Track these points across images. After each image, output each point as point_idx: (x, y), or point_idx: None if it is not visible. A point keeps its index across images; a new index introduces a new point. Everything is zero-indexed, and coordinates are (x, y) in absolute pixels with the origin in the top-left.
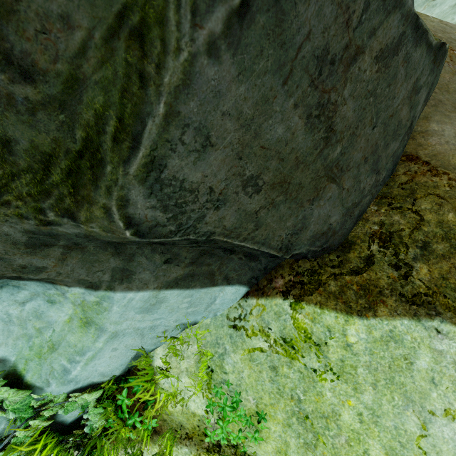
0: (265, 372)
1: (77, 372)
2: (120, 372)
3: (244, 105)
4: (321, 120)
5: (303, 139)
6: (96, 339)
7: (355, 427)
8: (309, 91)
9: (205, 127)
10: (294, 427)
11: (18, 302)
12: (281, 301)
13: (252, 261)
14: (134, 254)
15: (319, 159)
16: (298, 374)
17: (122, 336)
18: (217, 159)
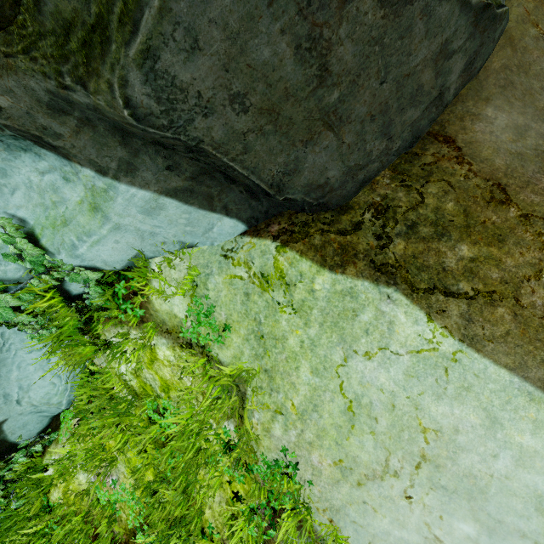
0: (239, 296)
1: (83, 251)
2: (120, 267)
3: (229, 17)
4: (313, 55)
5: (292, 70)
6: (102, 226)
7: (296, 350)
8: (298, 20)
9: (194, 29)
10: (251, 342)
11: (39, 171)
12: (269, 243)
13: (253, 200)
14: (139, 151)
15: (313, 99)
16: (265, 303)
17: (124, 231)
18: (205, 65)
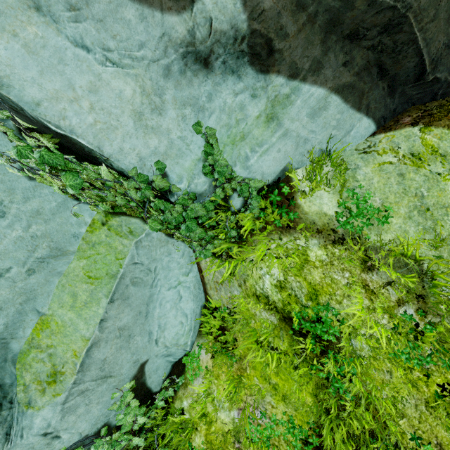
0: (393, 178)
1: (253, 162)
2: (270, 181)
3: None
4: None
5: None
6: (273, 134)
7: None
8: None
9: None
10: (414, 218)
11: (234, 93)
12: (410, 129)
13: (389, 97)
14: (329, 49)
15: None
16: (424, 177)
17: (288, 138)
18: None
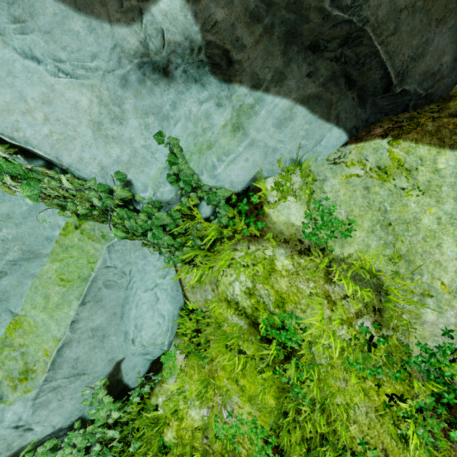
0: (358, 191)
1: (220, 171)
2: (240, 189)
3: None
4: None
5: None
6: (239, 144)
7: (433, 228)
8: None
9: None
10: (377, 233)
11: (199, 101)
12: (379, 141)
13: (360, 107)
14: (291, 60)
15: None
16: (388, 192)
17: (255, 147)
18: None
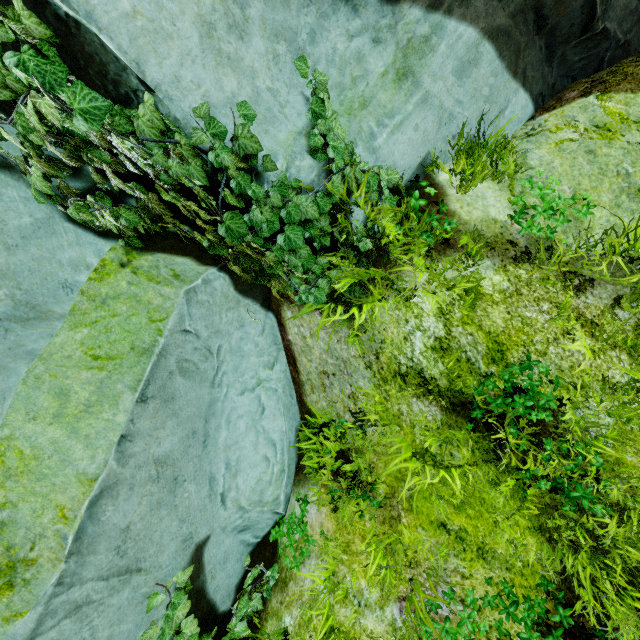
0: (580, 157)
1: (381, 142)
2: (403, 182)
3: None
4: None
5: None
6: (408, 99)
7: None
8: None
9: None
10: (625, 206)
11: (348, 34)
12: (583, 100)
13: (546, 65)
14: None
15: None
16: (622, 151)
17: (428, 107)
18: None
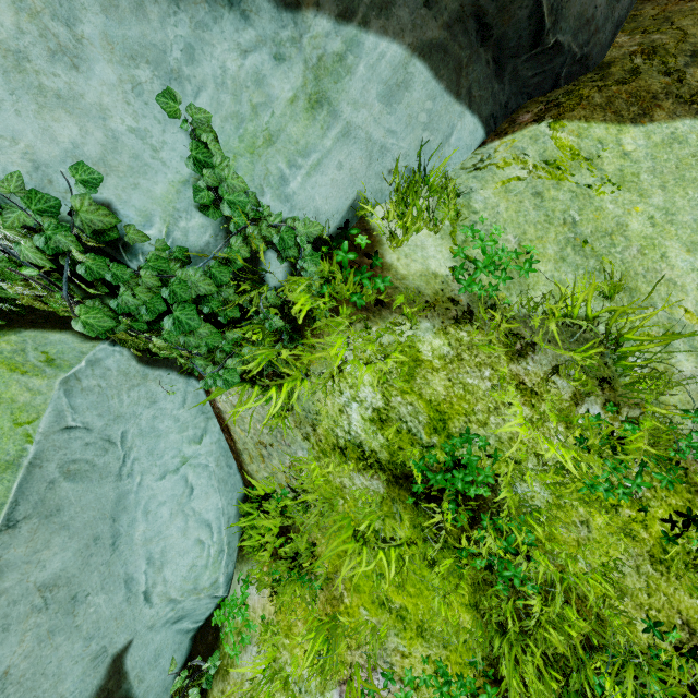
0: (527, 201)
1: (296, 187)
2: (332, 228)
3: None
4: None
5: None
6: (325, 133)
7: (648, 234)
8: None
9: None
10: (570, 260)
11: (240, 49)
12: (535, 127)
13: (496, 81)
14: None
15: None
16: (570, 194)
17: (352, 141)
18: None
